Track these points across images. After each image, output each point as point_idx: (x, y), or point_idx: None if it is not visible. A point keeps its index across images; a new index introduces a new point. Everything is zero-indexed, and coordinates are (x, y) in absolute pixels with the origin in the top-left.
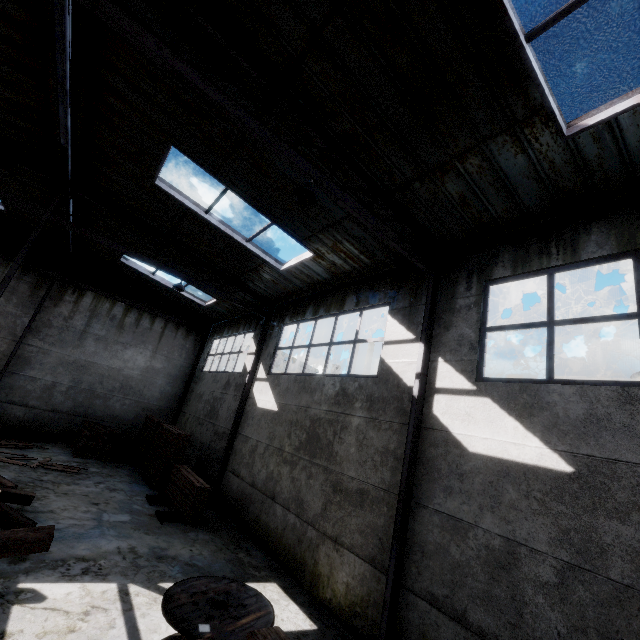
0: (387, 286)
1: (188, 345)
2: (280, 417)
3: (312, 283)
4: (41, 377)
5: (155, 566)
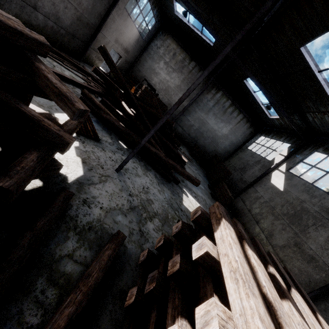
0: None
1: (247, 132)
2: (282, 194)
3: None
4: (190, 120)
5: None
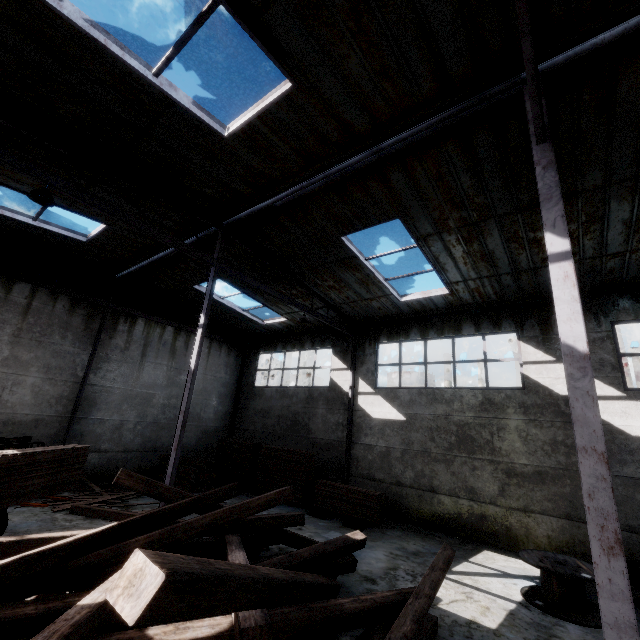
0: (510, 317)
1: (231, 362)
2: (412, 425)
3: (420, 310)
4: (108, 417)
5: (426, 560)
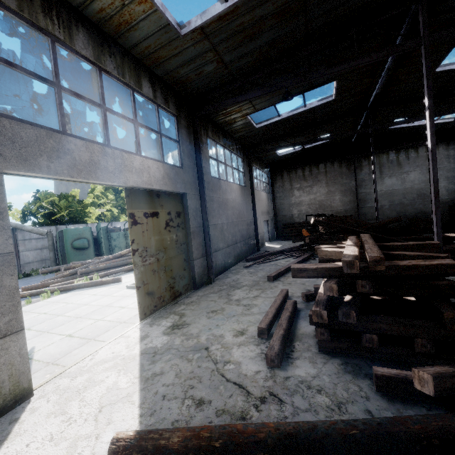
0: None
1: (451, 153)
2: None
3: None
4: (373, 205)
5: None
